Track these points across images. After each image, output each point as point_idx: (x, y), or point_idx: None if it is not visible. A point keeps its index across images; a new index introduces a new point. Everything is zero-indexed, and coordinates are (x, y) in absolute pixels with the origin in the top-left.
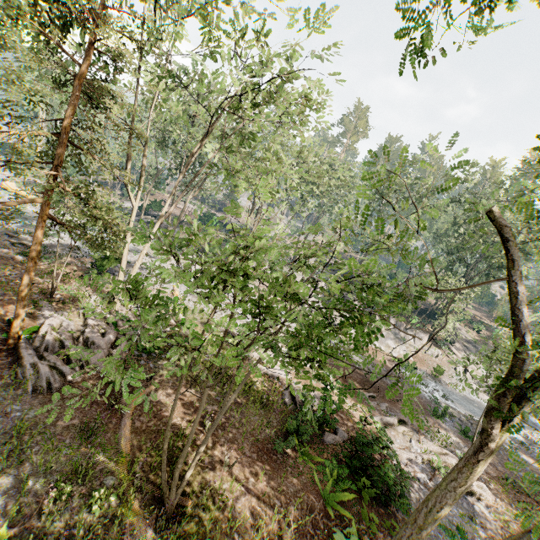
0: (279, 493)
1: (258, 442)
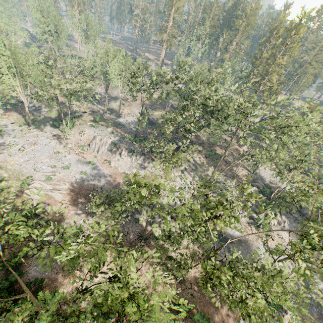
0: None
1: None
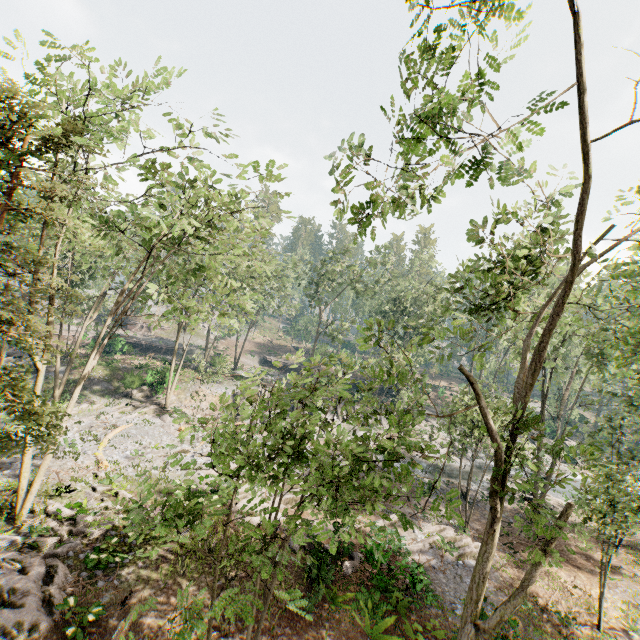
0: None
1: (286, 611)
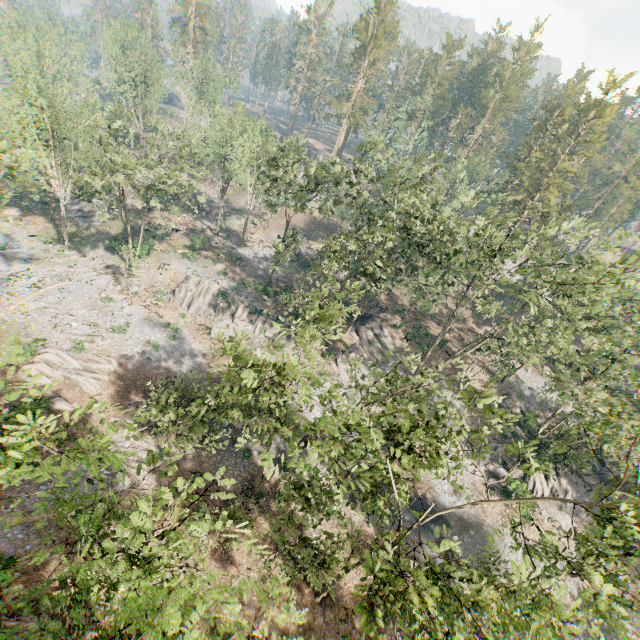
0: None
1: None
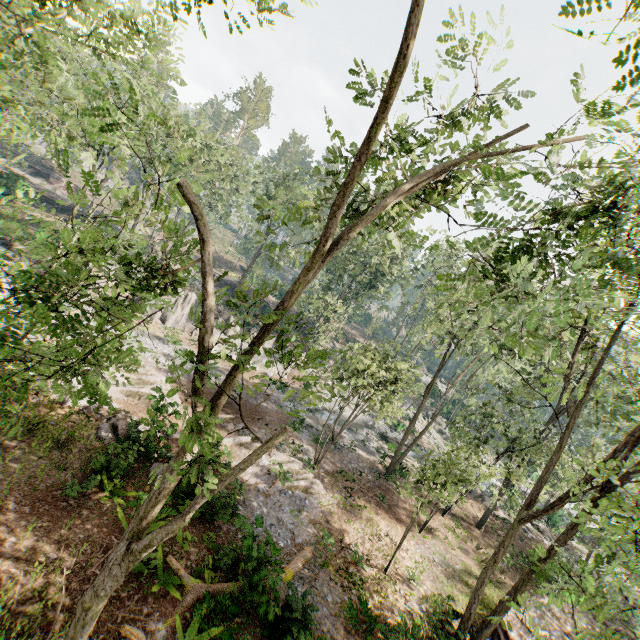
0: (59, 544)
1: (38, 491)
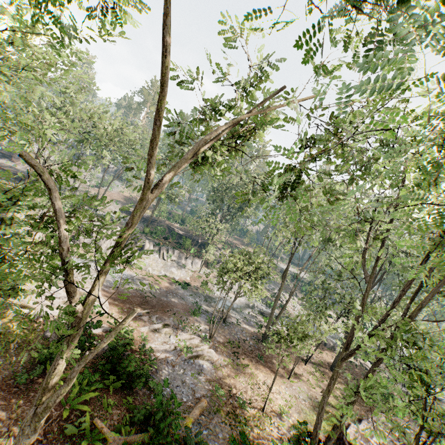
0: (10, 420)
1: None
